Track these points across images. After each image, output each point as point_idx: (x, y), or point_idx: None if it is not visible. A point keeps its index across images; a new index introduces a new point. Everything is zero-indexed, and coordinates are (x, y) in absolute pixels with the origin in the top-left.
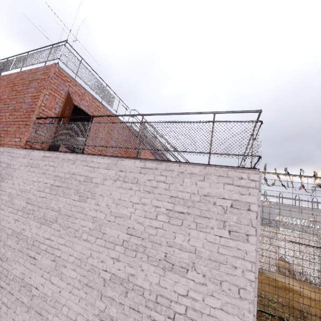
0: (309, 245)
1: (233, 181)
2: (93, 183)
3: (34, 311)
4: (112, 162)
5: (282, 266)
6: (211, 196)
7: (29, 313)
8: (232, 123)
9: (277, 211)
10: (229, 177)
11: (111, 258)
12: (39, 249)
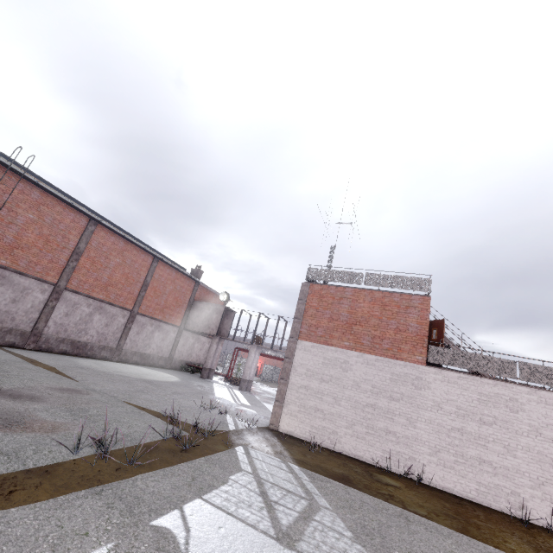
0: None
1: None
2: (519, 402)
3: (501, 475)
4: (530, 390)
5: None
6: None
7: (497, 477)
8: None
9: None
10: None
11: (552, 447)
12: (486, 440)
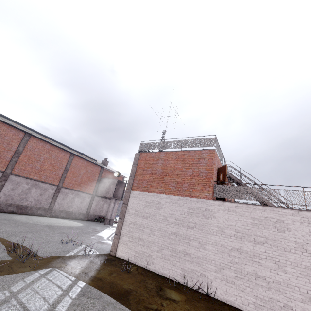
0: None
1: None
2: (285, 223)
3: (274, 289)
4: (294, 212)
5: None
6: None
7: (270, 291)
8: None
9: None
10: None
11: None
12: (260, 257)
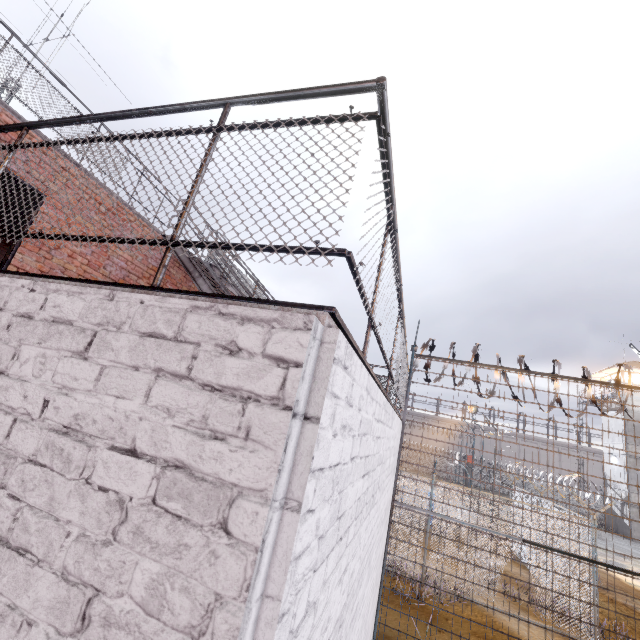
0: (569, 554)
1: (195, 361)
2: None
3: None
4: None
5: (514, 580)
6: (86, 434)
7: None
8: (273, 127)
9: (513, 449)
10: (184, 343)
11: None
12: None
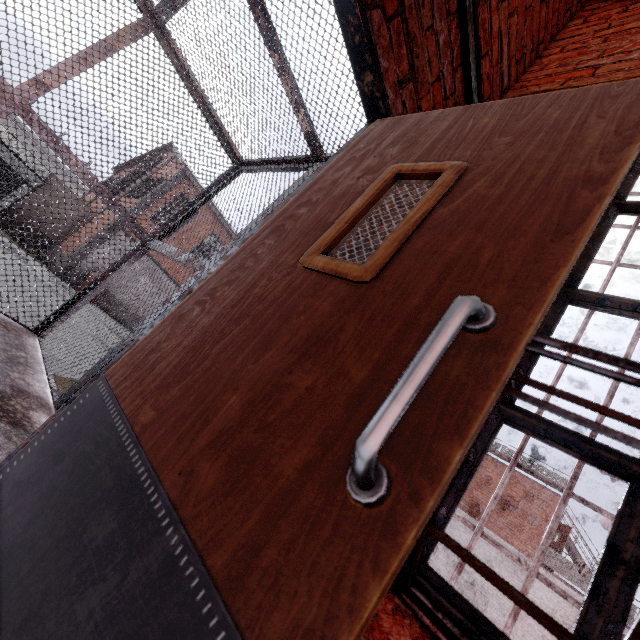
0: None
1: None
2: None
3: None
4: None
5: None
6: None
7: None
8: None
9: None
10: None
11: None
12: None
